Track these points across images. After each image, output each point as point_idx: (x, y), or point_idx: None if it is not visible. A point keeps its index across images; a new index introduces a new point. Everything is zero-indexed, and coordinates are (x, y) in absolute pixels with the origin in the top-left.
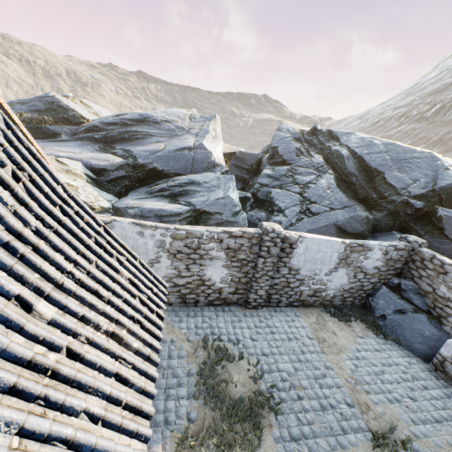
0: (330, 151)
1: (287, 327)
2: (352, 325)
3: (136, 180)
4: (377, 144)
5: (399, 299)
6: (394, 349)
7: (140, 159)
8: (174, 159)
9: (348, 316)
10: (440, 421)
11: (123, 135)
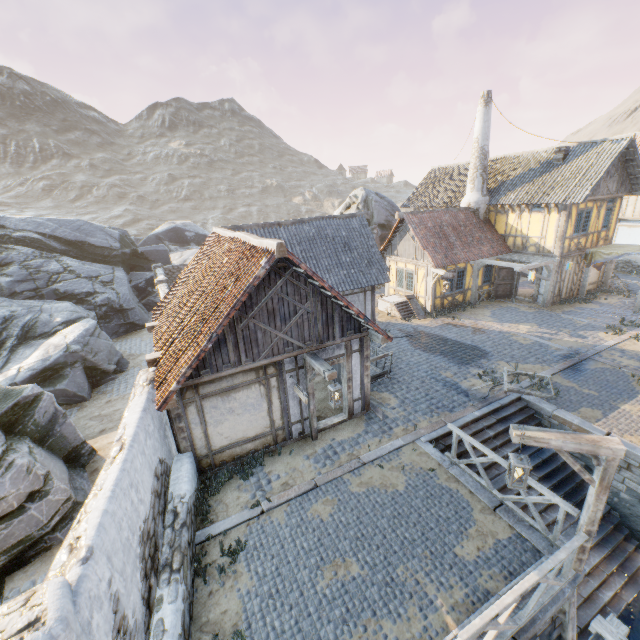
0: (17, 239)
1: None
2: None
3: None
4: (44, 222)
5: None
6: None
7: None
8: None
9: None
10: None
11: None
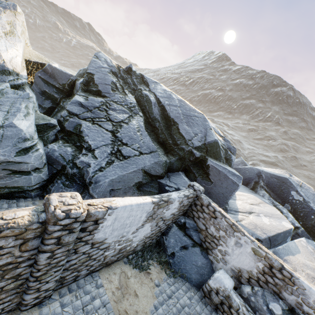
0: (142, 94)
1: None
2: (150, 271)
3: None
4: (174, 98)
5: (184, 236)
6: (180, 286)
7: None
8: None
9: (147, 262)
10: None
11: None
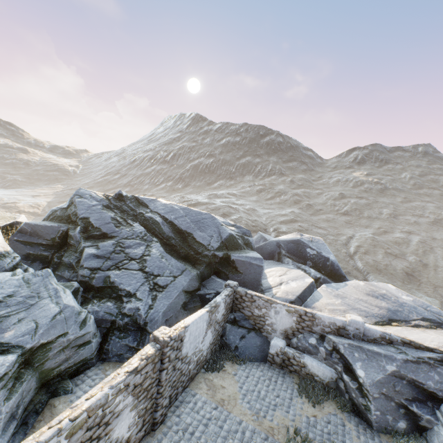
0: (145, 218)
1: (197, 414)
2: (225, 368)
3: None
4: (178, 209)
5: (238, 328)
6: (251, 367)
7: None
8: None
9: (220, 363)
10: (292, 398)
11: None
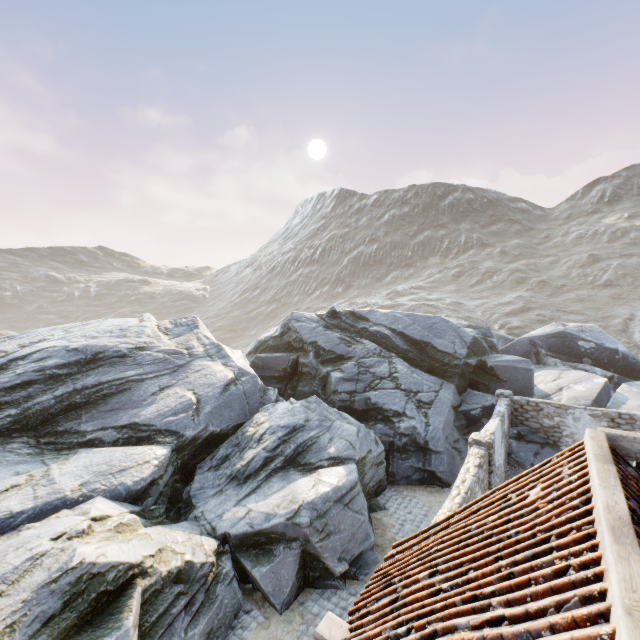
0: (371, 332)
1: None
2: None
3: (177, 469)
4: (401, 317)
5: (527, 444)
6: None
7: (189, 430)
8: (227, 405)
9: None
10: None
11: (69, 401)
